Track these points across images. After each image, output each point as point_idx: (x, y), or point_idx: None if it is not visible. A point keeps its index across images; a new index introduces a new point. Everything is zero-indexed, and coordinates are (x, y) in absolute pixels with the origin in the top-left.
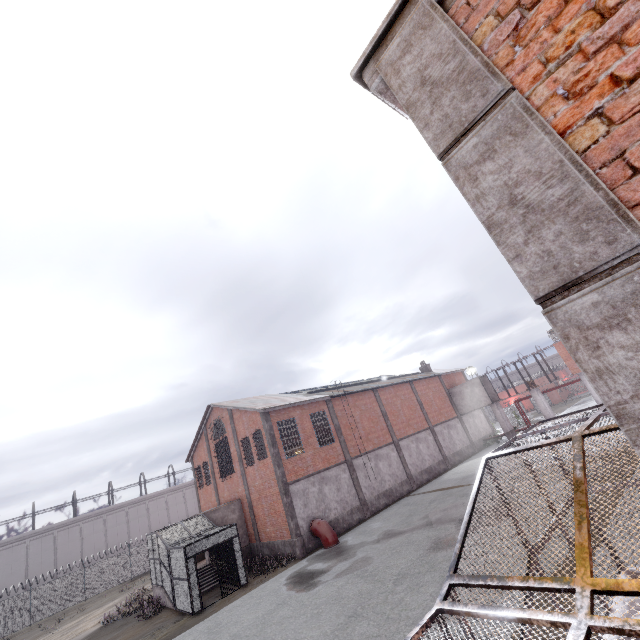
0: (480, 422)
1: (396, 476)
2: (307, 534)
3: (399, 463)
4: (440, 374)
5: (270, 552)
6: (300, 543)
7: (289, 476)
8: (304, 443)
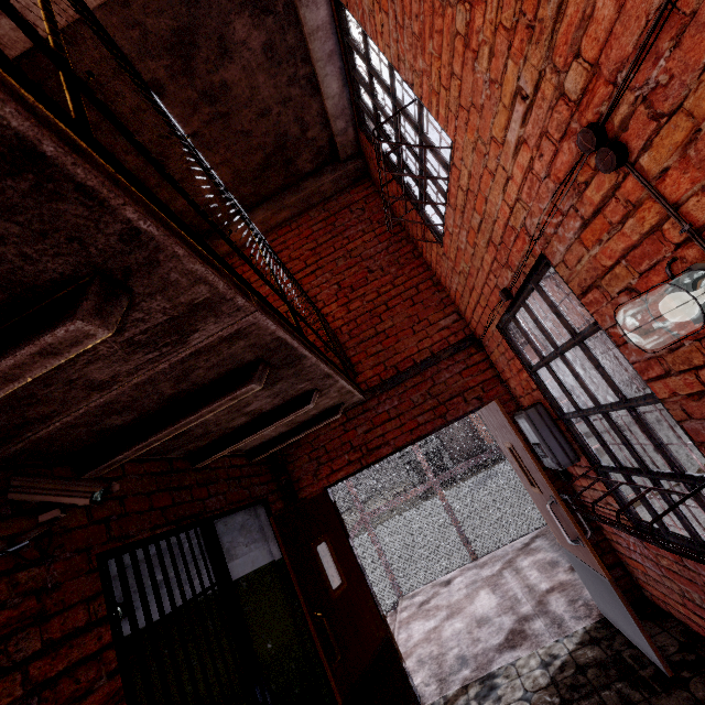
0: None
1: None
2: None
3: None
4: None
5: None
6: None
7: None
8: None
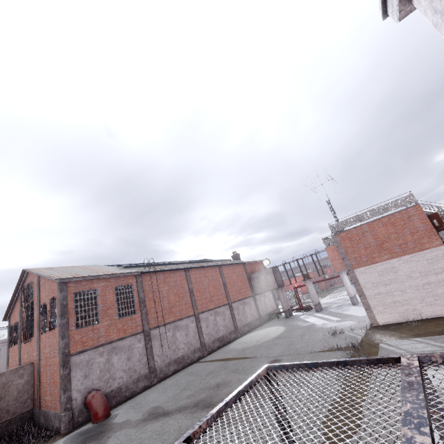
0: (269, 301)
1: (191, 344)
2: (80, 407)
3: (196, 333)
4: (245, 262)
5: (44, 421)
6: (67, 418)
7: (74, 347)
8: (101, 314)
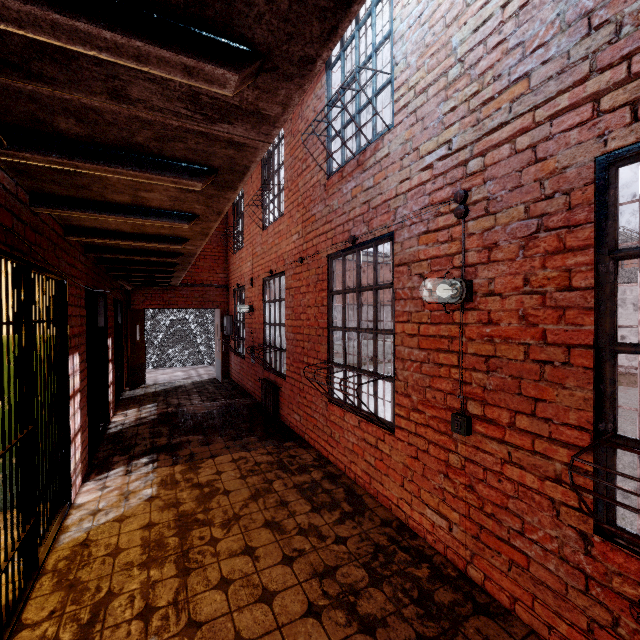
0: None
1: None
2: None
3: None
4: None
5: None
6: None
7: None
8: None
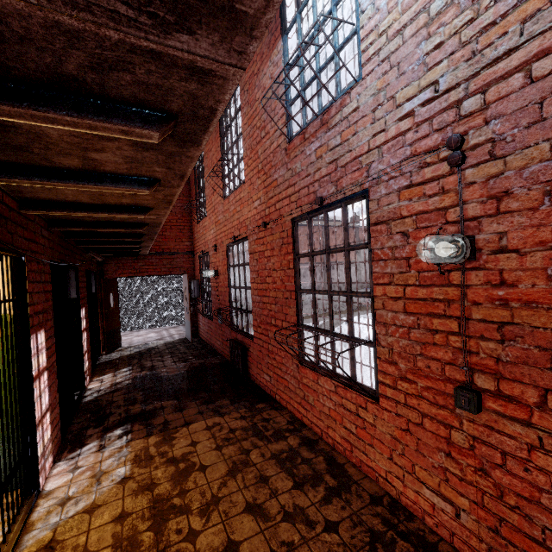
0: None
1: None
2: None
3: None
4: (357, 226)
5: None
6: None
7: None
8: None
